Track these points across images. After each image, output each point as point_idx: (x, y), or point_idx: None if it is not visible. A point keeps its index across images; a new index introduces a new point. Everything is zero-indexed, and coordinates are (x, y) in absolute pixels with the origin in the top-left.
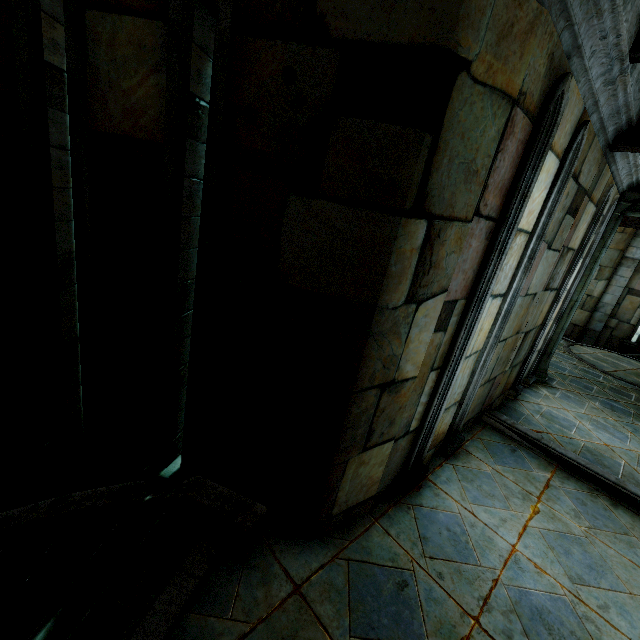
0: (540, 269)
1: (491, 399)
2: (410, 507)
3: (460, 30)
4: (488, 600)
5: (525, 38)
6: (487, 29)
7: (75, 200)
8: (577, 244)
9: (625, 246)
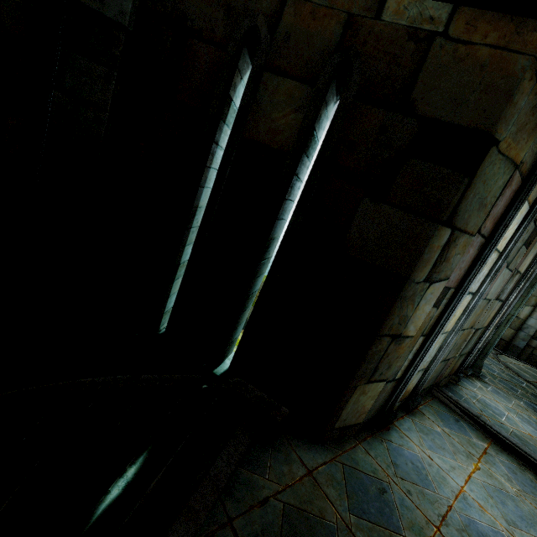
0: (498, 281)
1: (441, 377)
2: (383, 440)
3: (499, 124)
4: (445, 518)
5: (531, 132)
6: (512, 125)
7: (219, 176)
8: (523, 269)
9: None
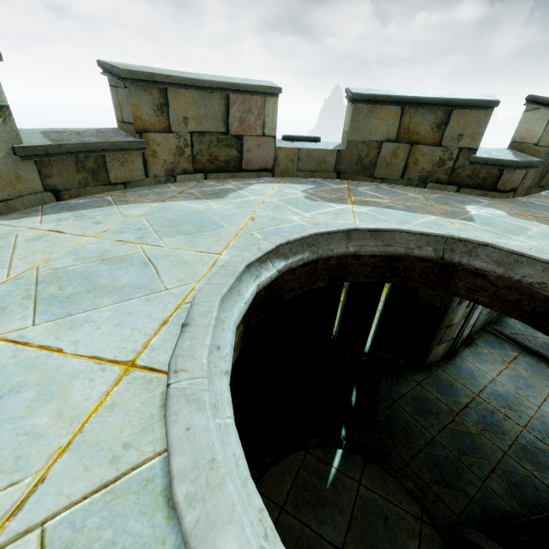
0: None
1: (490, 319)
2: (451, 364)
3: None
4: (482, 391)
5: None
6: None
7: None
8: None
9: None
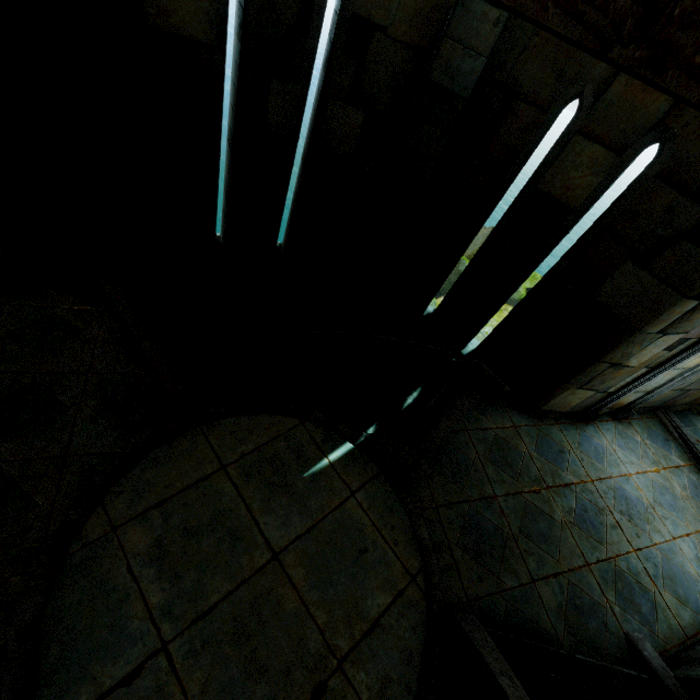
0: None
1: (674, 403)
2: (578, 428)
3: None
4: (602, 479)
5: None
6: None
7: (507, 217)
8: None
9: None
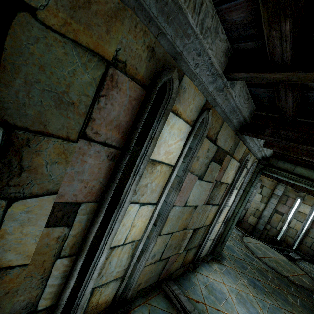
0: (196, 191)
1: (169, 271)
2: None
3: None
4: None
5: (110, 20)
6: None
7: None
8: (229, 181)
9: (274, 188)
